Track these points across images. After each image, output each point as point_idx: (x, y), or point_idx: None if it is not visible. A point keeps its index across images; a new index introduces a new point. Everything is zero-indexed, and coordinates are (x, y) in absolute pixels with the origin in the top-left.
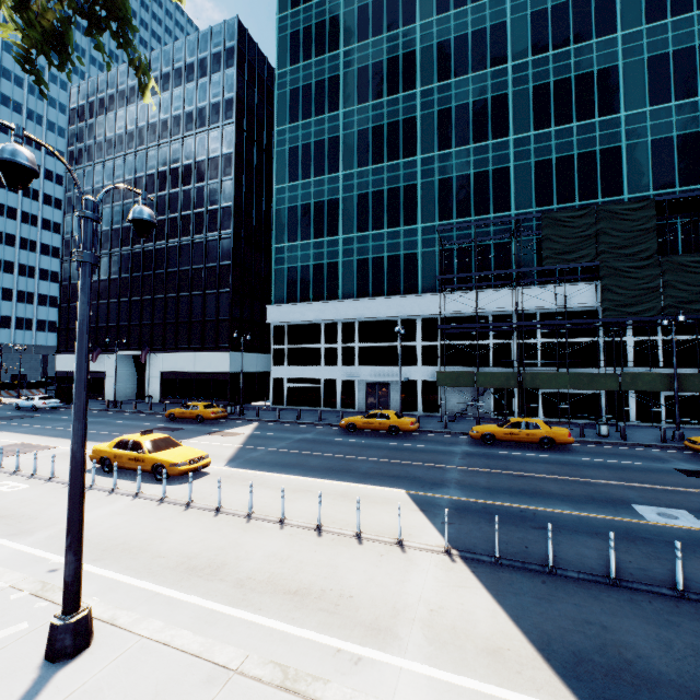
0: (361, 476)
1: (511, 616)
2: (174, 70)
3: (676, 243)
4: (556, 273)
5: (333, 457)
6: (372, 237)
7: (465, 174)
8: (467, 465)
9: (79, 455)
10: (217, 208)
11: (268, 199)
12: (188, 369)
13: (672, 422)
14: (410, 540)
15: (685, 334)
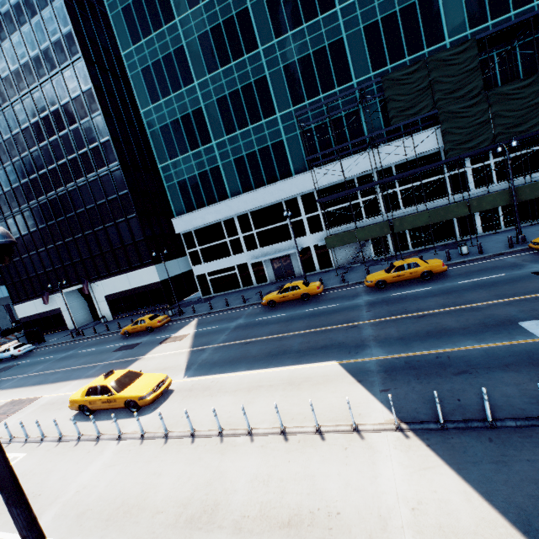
0: (296, 355)
1: (482, 494)
2: (3, 15)
3: (495, 74)
4: (401, 128)
5: (267, 340)
6: (240, 136)
7: (305, 55)
8: (375, 317)
9: (32, 537)
10: (97, 145)
11: (140, 123)
12: (126, 288)
13: (509, 226)
14: (363, 422)
15: (511, 152)
